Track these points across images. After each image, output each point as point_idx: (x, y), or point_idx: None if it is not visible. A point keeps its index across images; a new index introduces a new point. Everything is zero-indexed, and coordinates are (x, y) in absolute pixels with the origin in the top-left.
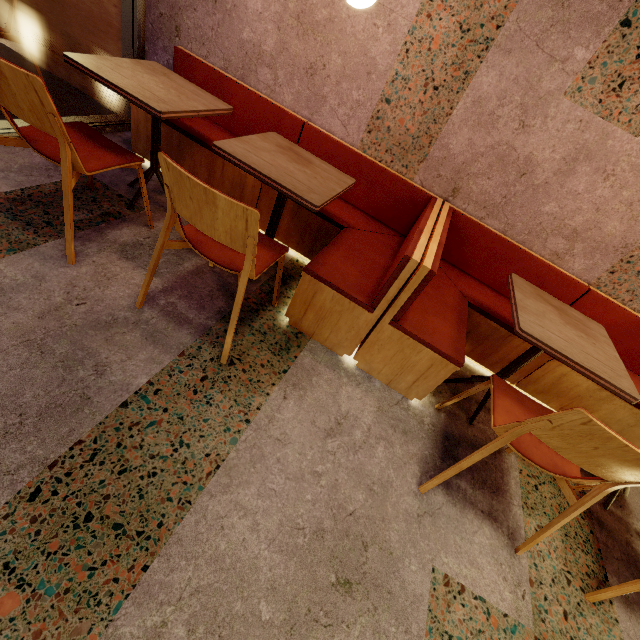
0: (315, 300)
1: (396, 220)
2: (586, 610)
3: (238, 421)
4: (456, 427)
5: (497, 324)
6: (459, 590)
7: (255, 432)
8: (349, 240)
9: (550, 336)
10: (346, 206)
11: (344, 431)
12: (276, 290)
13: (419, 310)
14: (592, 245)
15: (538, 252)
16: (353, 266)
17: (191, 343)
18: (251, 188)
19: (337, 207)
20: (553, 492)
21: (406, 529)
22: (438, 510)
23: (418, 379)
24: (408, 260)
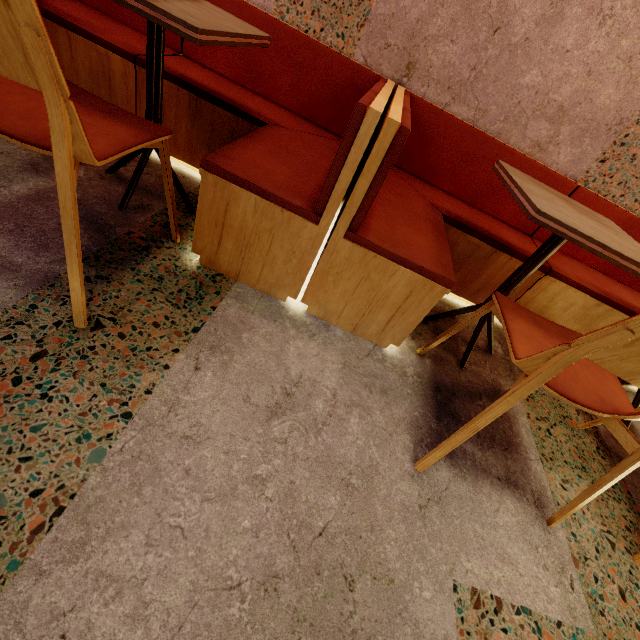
0: (230, 217)
1: (337, 120)
2: (639, 578)
3: (107, 419)
4: (446, 374)
5: (478, 239)
6: (495, 608)
7: (142, 432)
8: (274, 137)
9: (574, 222)
10: (268, 103)
11: (297, 404)
12: (171, 213)
13: (384, 219)
14: (581, 126)
15: (516, 145)
16: (283, 164)
17: (15, 301)
18: (121, 77)
19: (255, 102)
20: (567, 433)
21: (407, 534)
22: (445, 492)
23: (393, 316)
24: (363, 113)
